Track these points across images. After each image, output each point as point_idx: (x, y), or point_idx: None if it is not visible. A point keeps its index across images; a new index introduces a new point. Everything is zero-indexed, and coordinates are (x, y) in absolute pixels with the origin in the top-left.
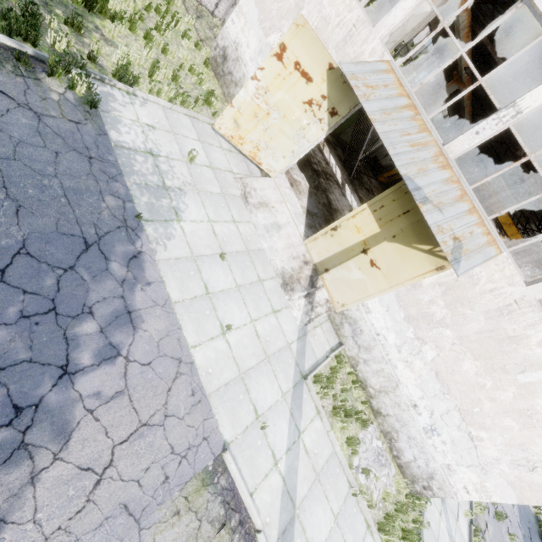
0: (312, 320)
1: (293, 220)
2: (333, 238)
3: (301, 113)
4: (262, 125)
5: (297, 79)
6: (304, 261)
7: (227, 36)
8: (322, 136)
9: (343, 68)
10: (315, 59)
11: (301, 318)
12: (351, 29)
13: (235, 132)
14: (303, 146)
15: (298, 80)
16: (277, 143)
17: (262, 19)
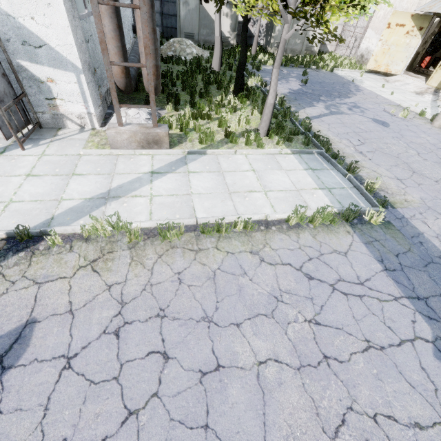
0: (439, 99)
1: (416, 81)
2: (440, 69)
3: (404, 39)
4: (387, 55)
5: (398, 29)
6: (428, 88)
7: (361, 50)
8: (419, 42)
9: (416, 10)
10: (404, 18)
11: (431, 99)
12: (418, 2)
13: (375, 65)
14: (410, 51)
15: (399, 29)
16: (396, 58)
17: (376, 32)
